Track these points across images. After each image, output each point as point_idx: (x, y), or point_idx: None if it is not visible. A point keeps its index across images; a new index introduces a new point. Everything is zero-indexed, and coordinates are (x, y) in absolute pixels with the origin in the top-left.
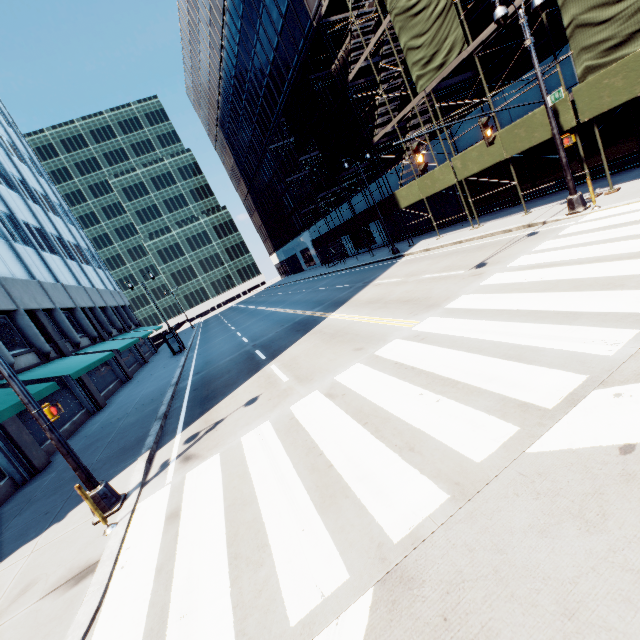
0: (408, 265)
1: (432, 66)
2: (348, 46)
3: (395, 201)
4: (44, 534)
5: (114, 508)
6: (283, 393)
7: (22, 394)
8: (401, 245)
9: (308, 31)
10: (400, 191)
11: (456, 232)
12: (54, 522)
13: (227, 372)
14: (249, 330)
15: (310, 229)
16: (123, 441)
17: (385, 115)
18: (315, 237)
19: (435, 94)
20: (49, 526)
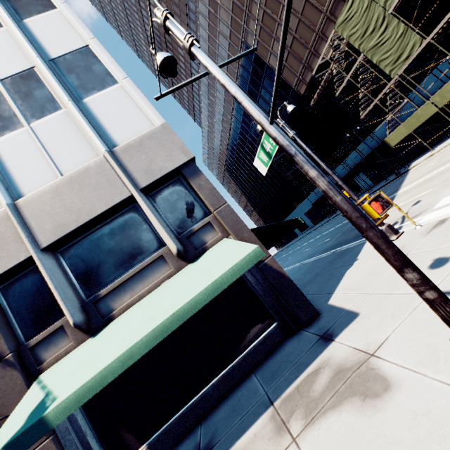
0: (427, 162)
1: (400, 61)
2: (320, 89)
3: (385, 145)
4: (356, 263)
5: (400, 232)
6: (442, 186)
7: (339, 180)
8: (392, 175)
9: (291, 94)
10: (389, 137)
11: (445, 141)
12: (351, 263)
13: (348, 235)
14: (314, 244)
15: (301, 204)
16: (322, 264)
17: (355, 110)
18: (306, 207)
19: (404, 73)
20: (351, 264)
